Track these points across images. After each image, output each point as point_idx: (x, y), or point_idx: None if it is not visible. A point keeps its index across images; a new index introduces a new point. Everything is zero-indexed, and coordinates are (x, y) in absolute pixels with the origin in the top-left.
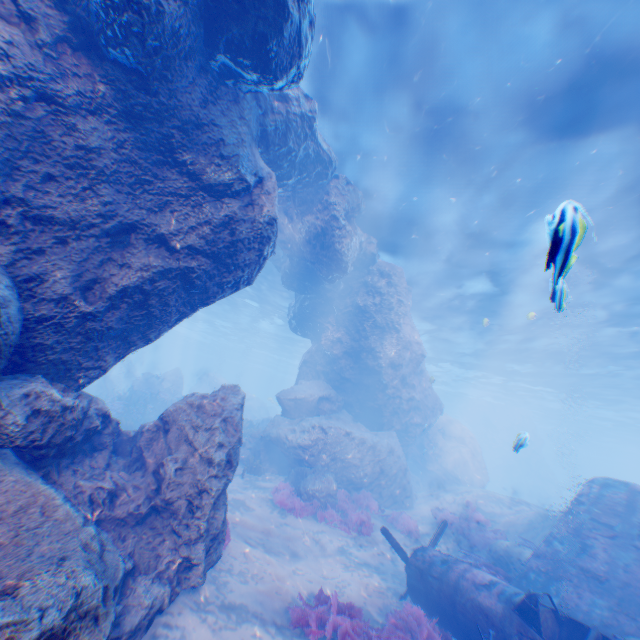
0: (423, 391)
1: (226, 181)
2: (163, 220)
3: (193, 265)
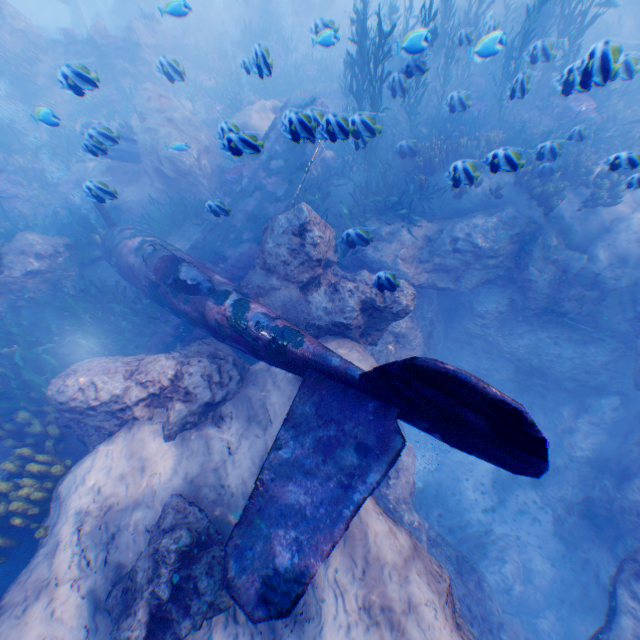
0: None
1: None
2: None
3: None
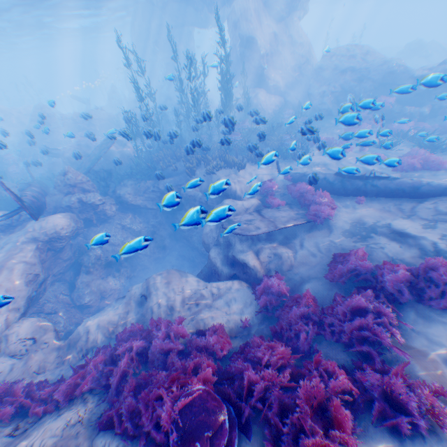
0: None
1: None
2: None
3: None
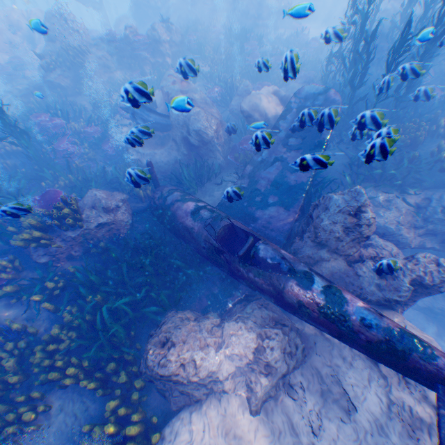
0: None
1: None
2: None
3: None
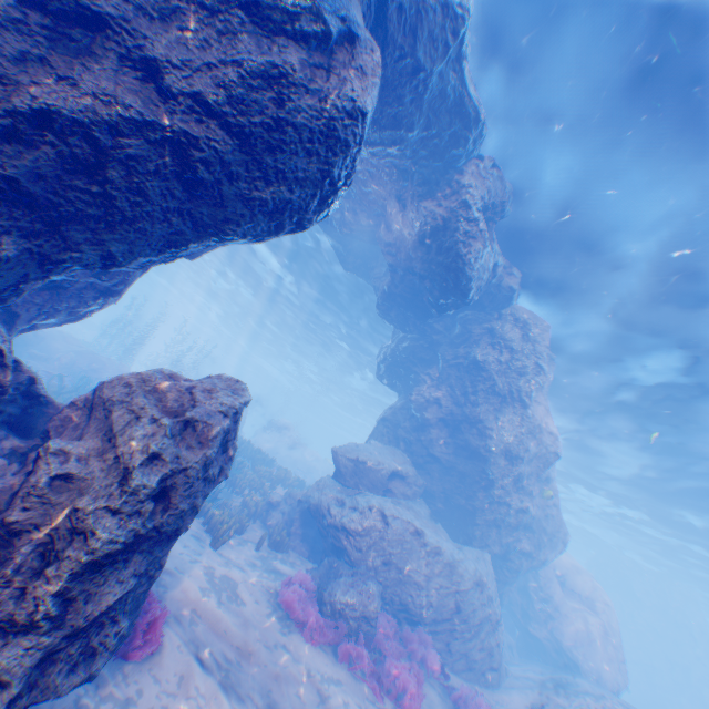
0: (545, 509)
1: (286, 3)
2: (161, 37)
3: (198, 134)
